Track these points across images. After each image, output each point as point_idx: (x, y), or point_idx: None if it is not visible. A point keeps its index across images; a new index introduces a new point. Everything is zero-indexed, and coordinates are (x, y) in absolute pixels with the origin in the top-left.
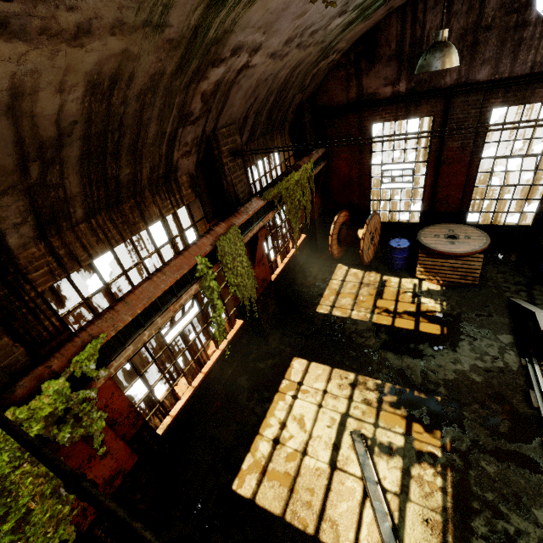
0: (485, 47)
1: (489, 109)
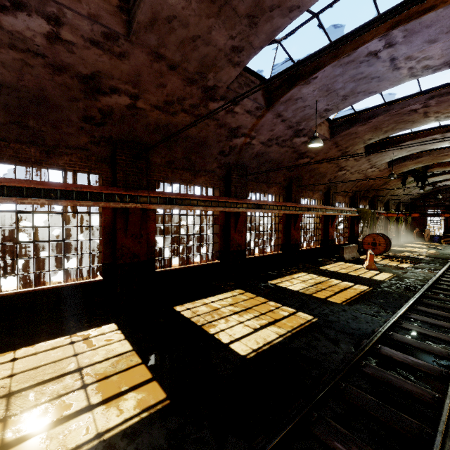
0: None
1: None
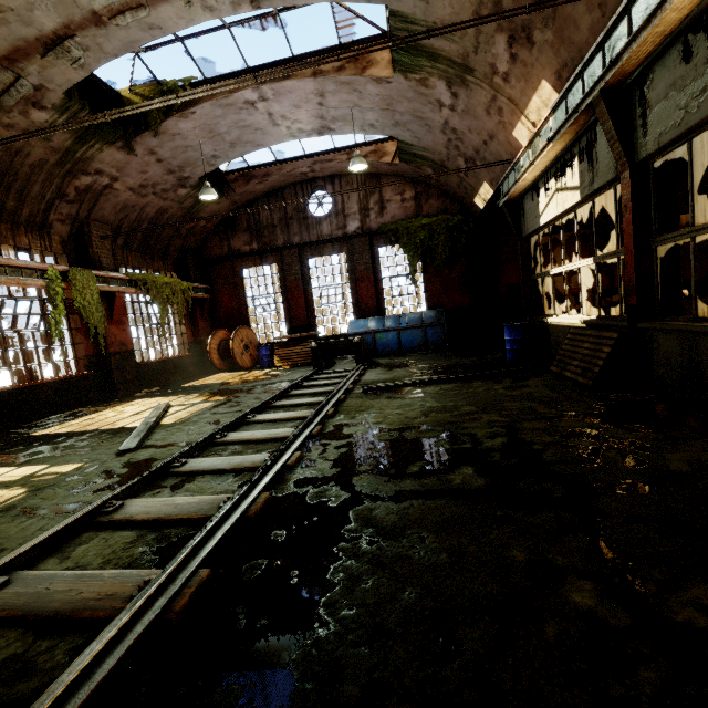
0: (293, 227)
1: (305, 258)
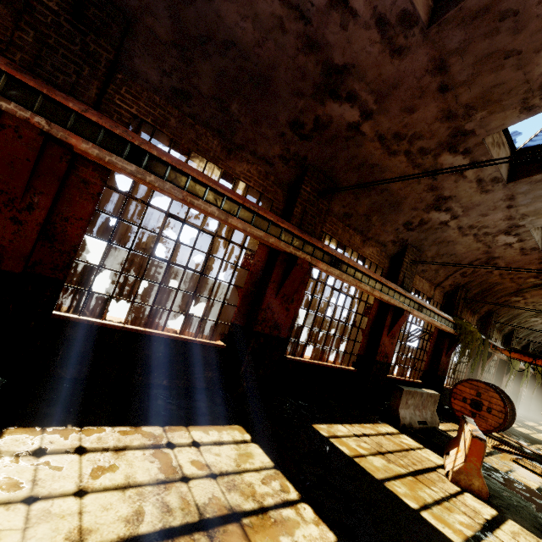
0: None
1: None
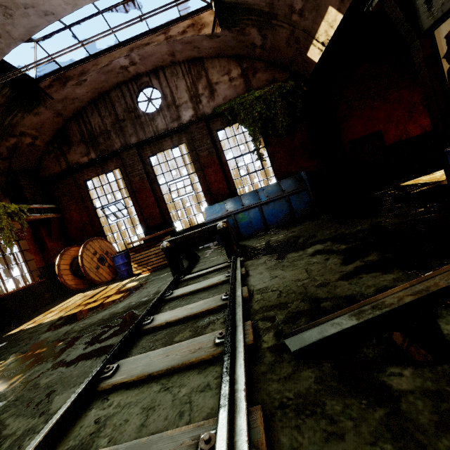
0: (127, 129)
1: (147, 157)
